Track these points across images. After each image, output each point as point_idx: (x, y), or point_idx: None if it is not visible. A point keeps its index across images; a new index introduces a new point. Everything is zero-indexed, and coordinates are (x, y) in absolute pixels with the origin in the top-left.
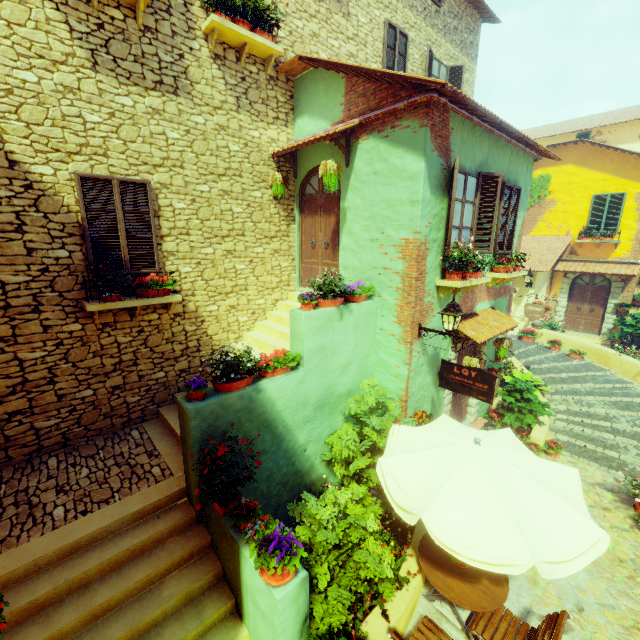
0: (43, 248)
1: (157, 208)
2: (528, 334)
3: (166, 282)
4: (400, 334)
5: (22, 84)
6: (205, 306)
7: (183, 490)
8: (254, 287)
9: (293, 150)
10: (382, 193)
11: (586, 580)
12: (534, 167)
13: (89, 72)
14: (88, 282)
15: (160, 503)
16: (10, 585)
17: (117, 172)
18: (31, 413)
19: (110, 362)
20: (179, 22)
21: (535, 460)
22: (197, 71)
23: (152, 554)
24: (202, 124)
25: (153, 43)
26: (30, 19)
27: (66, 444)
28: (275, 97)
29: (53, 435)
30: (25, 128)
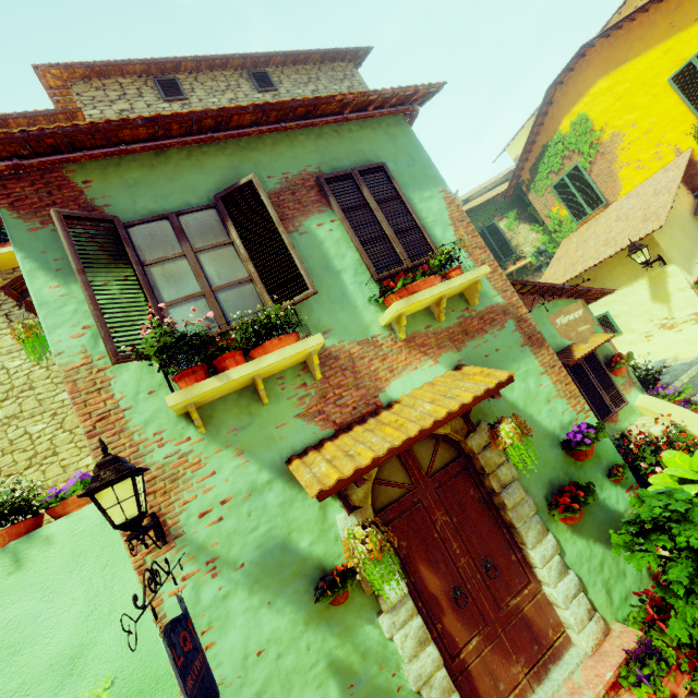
0: None
1: None
2: None
3: None
4: None
5: None
6: None
7: None
8: None
9: None
10: None
11: None
12: (555, 123)
13: None
14: None
15: None
16: None
17: None
18: None
19: None
20: None
21: None
22: None
23: None
24: None
25: None
26: None
27: None
28: None
29: None
30: None
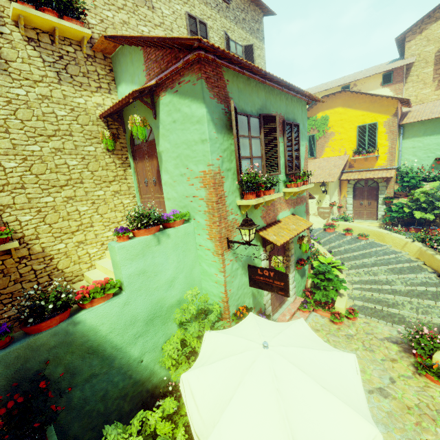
0: None
1: None
2: (330, 226)
3: None
4: (213, 248)
5: None
6: (52, 246)
7: None
8: (100, 223)
9: (111, 110)
10: (181, 137)
11: (384, 434)
12: (317, 111)
13: None
14: None
15: None
16: None
17: None
18: None
19: None
20: None
21: (317, 353)
22: (11, 51)
23: None
24: (24, 95)
25: None
26: None
27: None
28: (95, 71)
29: None
30: None
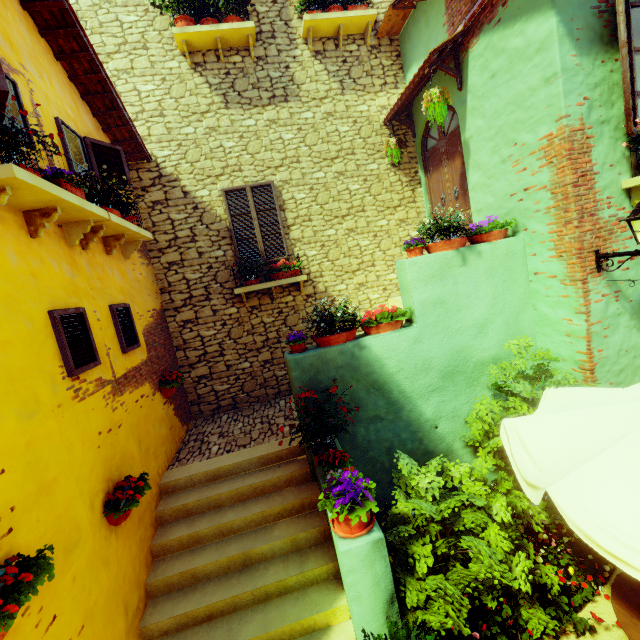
0: (208, 251)
1: (282, 203)
2: None
3: (292, 264)
4: (563, 272)
5: (186, 137)
6: (333, 286)
7: (302, 446)
8: (382, 262)
9: (399, 104)
10: (505, 95)
11: None
12: None
13: (224, 111)
14: (238, 273)
15: (281, 454)
16: (177, 491)
17: (249, 181)
18: (211, 378)
19: (260, 339)
20: (282, 40)
21: None
22: (301, 74)
23: (270, 496)
24: (311, 118)
25: (264, 68)
26: (187, 91)
27: (235, 406)
28: (380, 64)
29: (226, 398)
30: (190, 167)
